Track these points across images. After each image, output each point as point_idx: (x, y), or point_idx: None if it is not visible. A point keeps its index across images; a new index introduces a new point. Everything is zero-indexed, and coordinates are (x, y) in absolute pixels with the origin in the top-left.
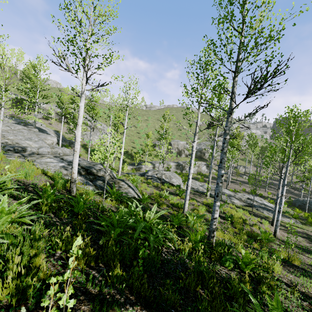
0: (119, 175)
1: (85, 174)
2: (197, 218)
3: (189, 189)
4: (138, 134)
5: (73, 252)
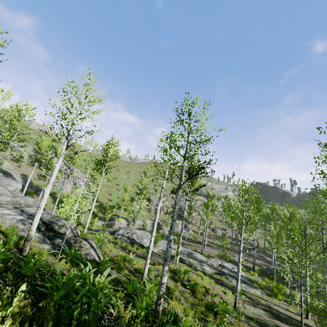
0: (85, 233)
1: (44, 230)
2: (155, 285)
3: (150, 253)
4: (117, 186)
5: (18, 294)
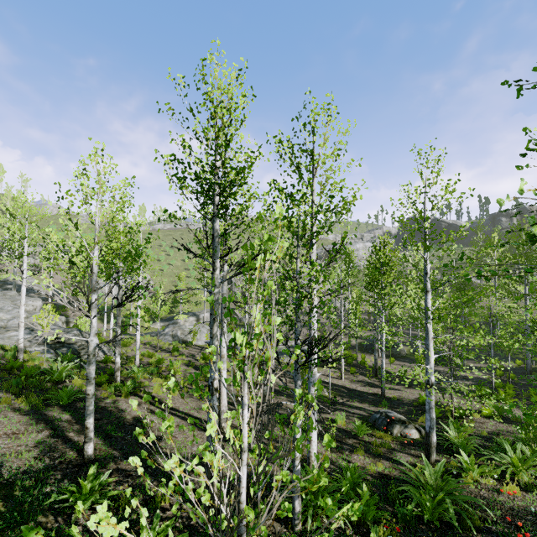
0: (111, 339)
1: (52, 344)
2: (144, 369)
3: (138, 345)
4: (186, 272)
5: None
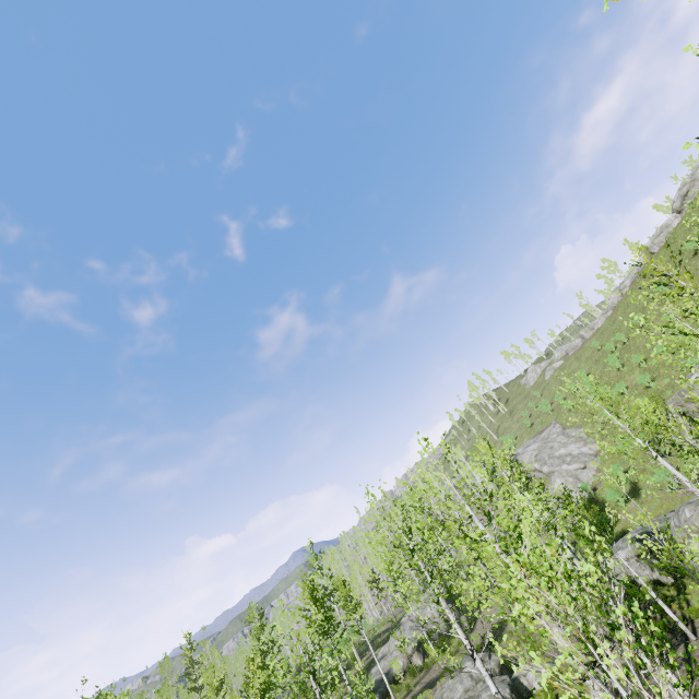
0: None
1: None
2: None
3: None
4: (647, 394)
5: None
